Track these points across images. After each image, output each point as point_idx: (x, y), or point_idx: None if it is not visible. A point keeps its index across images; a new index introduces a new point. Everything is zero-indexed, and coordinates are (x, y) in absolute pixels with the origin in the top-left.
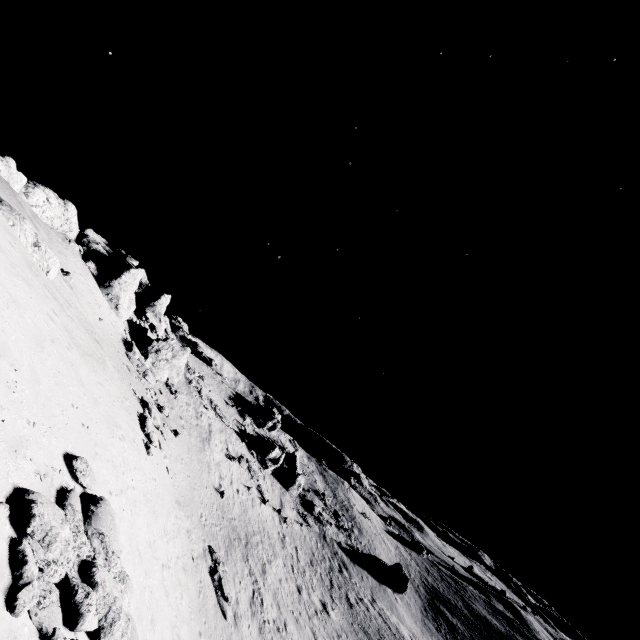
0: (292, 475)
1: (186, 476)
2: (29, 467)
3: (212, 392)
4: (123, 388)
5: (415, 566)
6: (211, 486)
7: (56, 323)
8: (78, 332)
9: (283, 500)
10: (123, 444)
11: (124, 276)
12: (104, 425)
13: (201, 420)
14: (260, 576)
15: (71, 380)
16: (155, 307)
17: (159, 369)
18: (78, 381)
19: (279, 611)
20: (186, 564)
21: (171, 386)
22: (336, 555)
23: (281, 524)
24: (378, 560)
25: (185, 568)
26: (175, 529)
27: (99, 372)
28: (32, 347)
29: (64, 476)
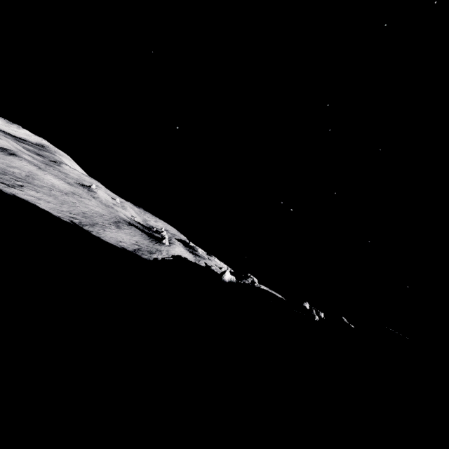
0: None
1: None
2: None
3: None
4: None
5: None
6: None
7: None
8: None
9: None
10: None
11: None
12: None
13: None
14: None
15: None
16: None
17: None
18: None
19: None
20: None
21: None
22: None
23: None
24: None
25: None
26: None
27: None
28: None
29: None
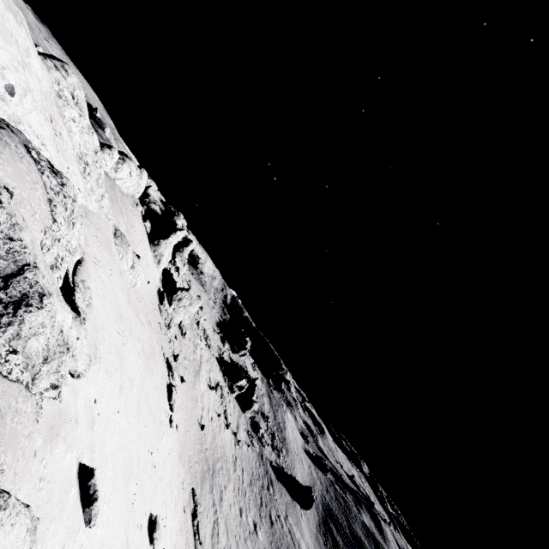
0: (250, 401)
1: (184, 421)
2: None
3: (206, 321)
4: (161, 364)
5: (319, 485)
6: (196, 420)
7: (140, 354)
8: (145, 335)
9: (239, 422)
10: (163, 441)
11: (171, 238)
12: (157, 438)
13: (196, 353)
14: (219, 504)
15: (148, 419)
16: (183, 253)
17: (177, 314)
18: (150, 412)
19: (227, 537)
20: (181, 522)
21: (183, 328)
22: (267, 473)
23: (235, 446)
24: (295, 478)
25: (181, 527)
26: (178, 490)
27: (153, 370)
28: (136, 423)
29: None
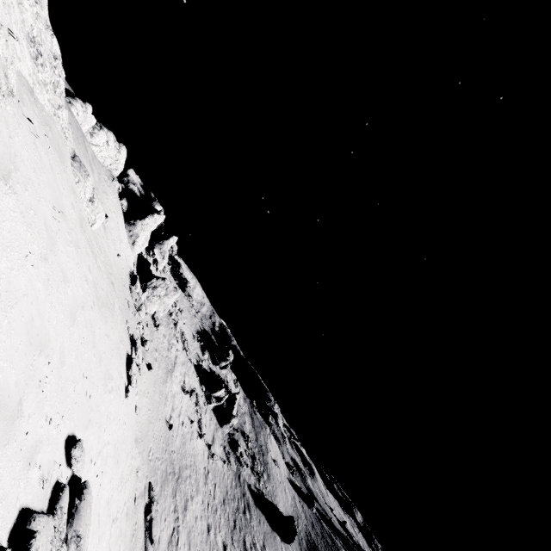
0: (229, 415)
1: (147, 410)
2: (36, 474)
3: (185, 325)
4: (121, 330)
5: (304, 519)
6: (164, 418)
7: (89, 282)
8: (102, 281)
9: (215, 436)
10: (110, 396)
11: (148, 219)
12: (101, 383)
13: (171, 352)
14: (182, 513)
15: (87, 345)
16: (163, 245)
17: (151, 303)
18: (92, 343)
19: (189, 550)
20: (129, 507)
21: (156, 319)
22: (244, 496)
23: (208, 459)
24: (276, 507)
25: (128, 512)
26: (129, 471)
27: (108, 321)
28: (66, 324)
29: (61, 466)
